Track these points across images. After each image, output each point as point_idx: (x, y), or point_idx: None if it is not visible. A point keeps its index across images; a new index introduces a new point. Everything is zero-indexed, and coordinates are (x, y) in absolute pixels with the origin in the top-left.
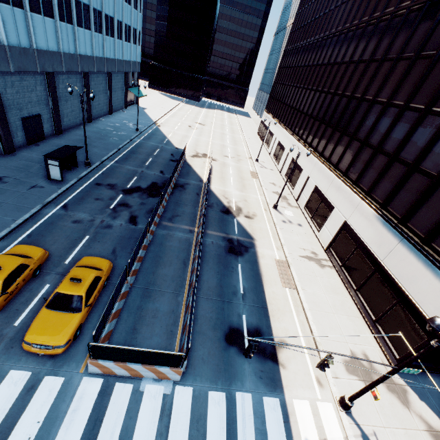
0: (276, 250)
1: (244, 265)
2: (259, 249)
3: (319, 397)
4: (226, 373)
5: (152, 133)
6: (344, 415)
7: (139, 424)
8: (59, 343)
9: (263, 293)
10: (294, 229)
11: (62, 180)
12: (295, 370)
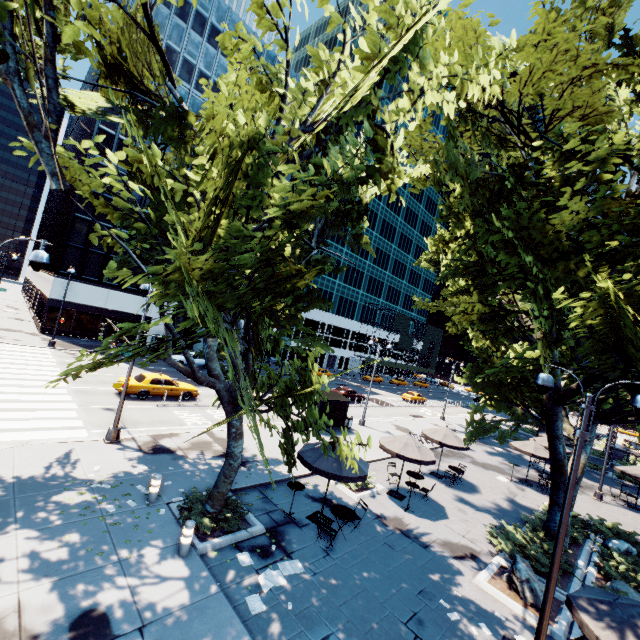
0: None
1: None
2: None
3: None
4: None
5: None
6: None
7: None
8: None
9: None
10: (8, 313)
11: None
12: None
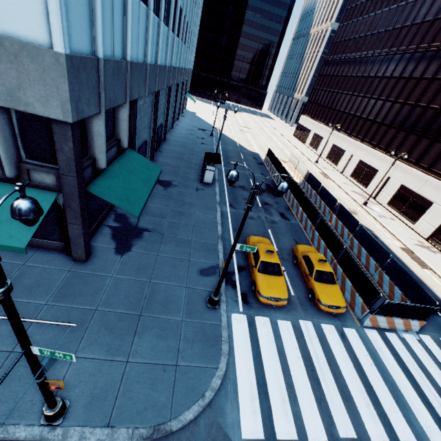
0: (393, 240)
1: None
2: (382, 239)
3: None
4: (439, 327)
5: (222, 138)
6: None
7: (420, 357)
8: (343, 305)
9: (413, 272)
10: (391, 222)
11: (212, 183)
12: None
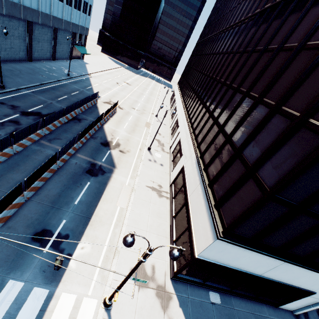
0: (129, 178)
1: (93, 184)
2: (115, 175)
3: (89, 294)
4: (12, 263)
5: (81, 80)
6: (102, 311)
7: None
8: None
9: (95, 207)
10: (155, 166)
11: None
12: (82, 269)
